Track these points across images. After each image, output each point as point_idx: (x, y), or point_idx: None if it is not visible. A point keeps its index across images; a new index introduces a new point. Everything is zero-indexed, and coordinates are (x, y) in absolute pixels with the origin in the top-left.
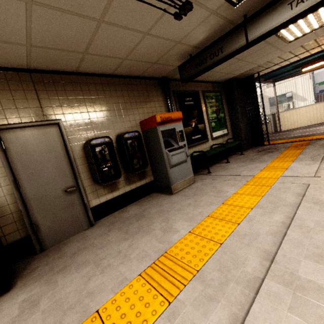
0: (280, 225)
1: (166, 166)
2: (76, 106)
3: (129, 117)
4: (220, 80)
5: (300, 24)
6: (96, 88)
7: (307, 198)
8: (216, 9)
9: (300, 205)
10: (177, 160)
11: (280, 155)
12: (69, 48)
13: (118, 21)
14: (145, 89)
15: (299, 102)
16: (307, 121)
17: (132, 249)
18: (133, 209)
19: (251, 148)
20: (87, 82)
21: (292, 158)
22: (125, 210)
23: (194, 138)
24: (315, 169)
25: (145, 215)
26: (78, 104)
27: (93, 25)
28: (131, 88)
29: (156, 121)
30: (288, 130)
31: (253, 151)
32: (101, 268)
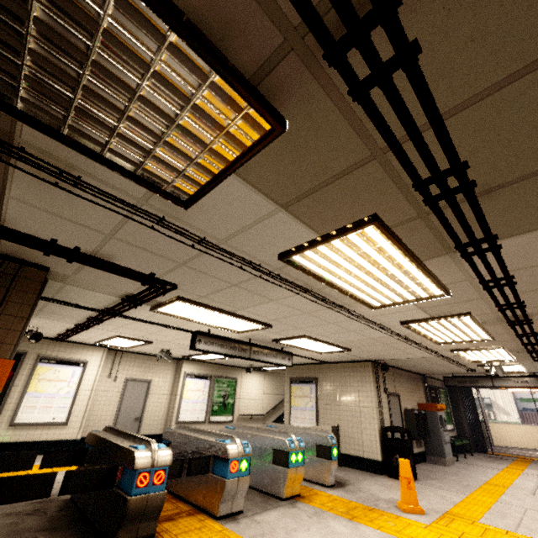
0: (534, 484)
1: (442, 442)
2: (401, 387)
3: (414, 398)
4: None
5: None
6: (404, 377)
7: None
8: (481, 371)
9: None
10: (447, 440)
11: (512, 463)
12: (418, 366)
13: (447, 367)
14: (417, 381)
15: (502, 414)
16: (520, 442)
17: (464, 479)
18: (427, 467)
19: (475, 452)
20: (402, 374)
21: (524, 466)
22: (419, 466)
23: None
24: None
25: (444, 471)
26: (401, 386)
27: (439, 366)
28: (413, 379)
29: (437, 408)
30: (501, 446)
31: (482, 455)
32: (457, 481)
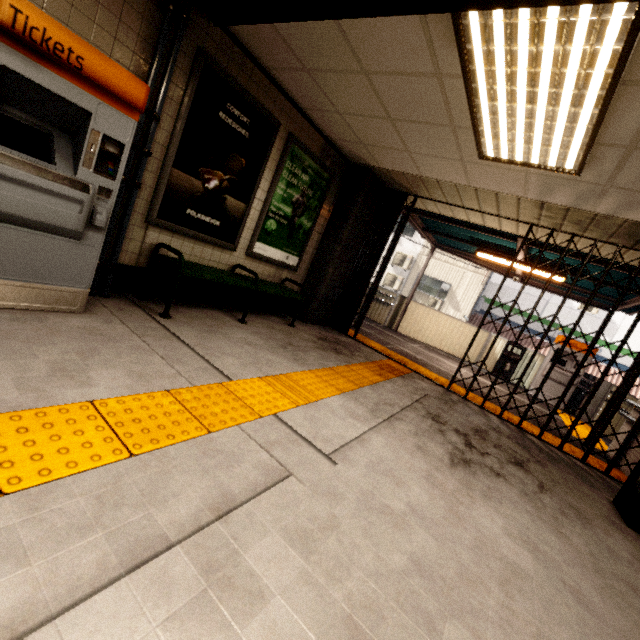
0: None
1: None
2: None
3: None
4: (346, 152)
5: (519, 116)
6: None
7: (220, 529)
8: None
9: (156, 560)
10: (28, 210)
11: (343, 367)
12: None
13: None
14: None
15: (451, 307)
16: (437, 340)
17: None
18: None
19: (324, 326)
20: None
21: (350, 386)
22: None
23: (193, 216)
24: (352, 435)
25: None
26: None
27: None
28: None
29: None
30: (406, 336)
31: (317, 333)
32: None
